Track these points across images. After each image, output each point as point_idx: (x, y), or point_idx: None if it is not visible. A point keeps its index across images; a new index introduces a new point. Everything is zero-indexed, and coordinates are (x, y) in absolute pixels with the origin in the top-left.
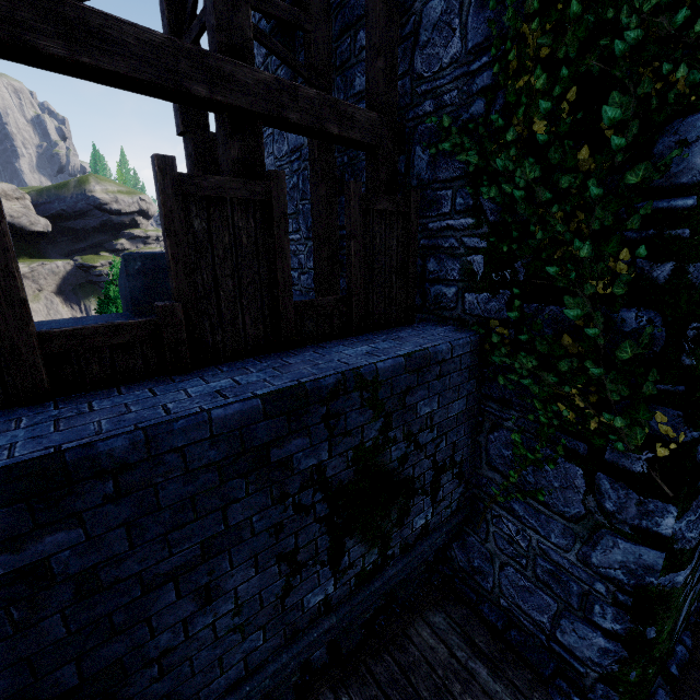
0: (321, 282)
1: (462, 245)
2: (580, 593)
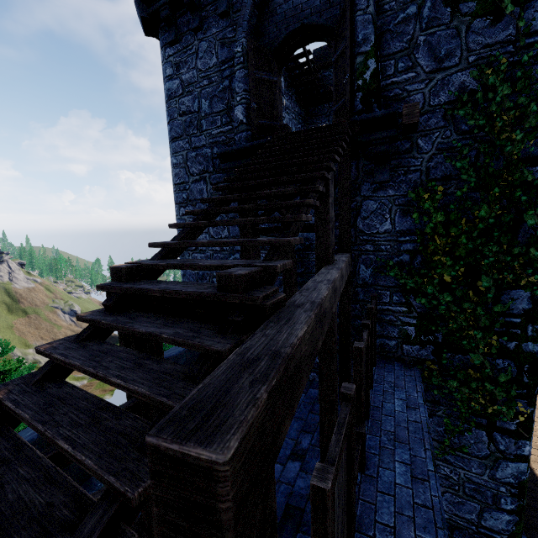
0: None
1: (399, 320)
2: (492, 495)
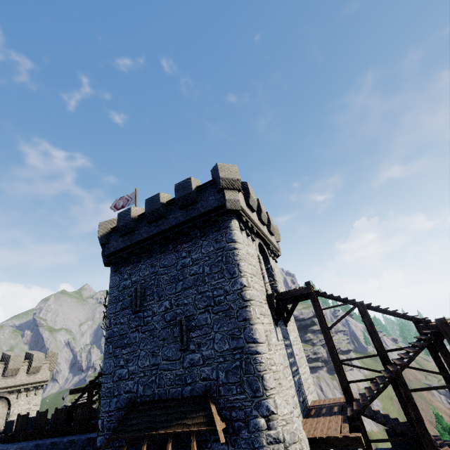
0: None
1: None
2: None
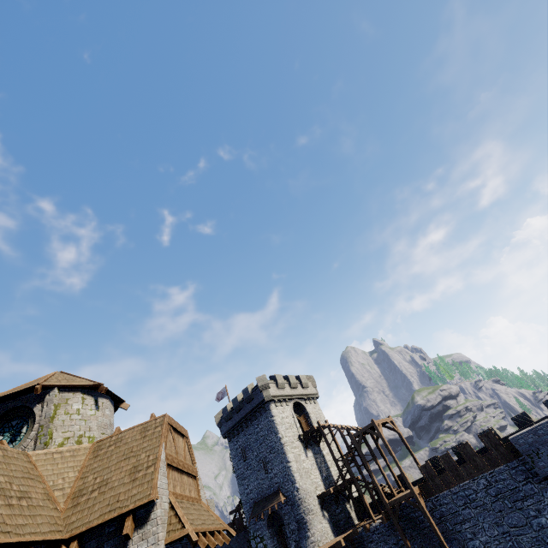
0: None
1: None
2: None
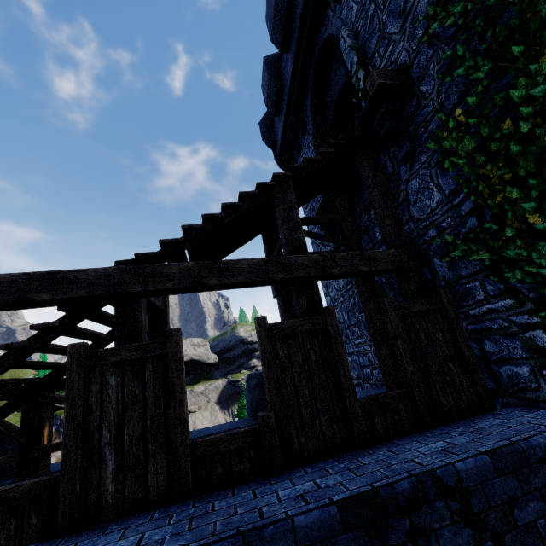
0: (387, 376)
1: (512, 324)
2: None
